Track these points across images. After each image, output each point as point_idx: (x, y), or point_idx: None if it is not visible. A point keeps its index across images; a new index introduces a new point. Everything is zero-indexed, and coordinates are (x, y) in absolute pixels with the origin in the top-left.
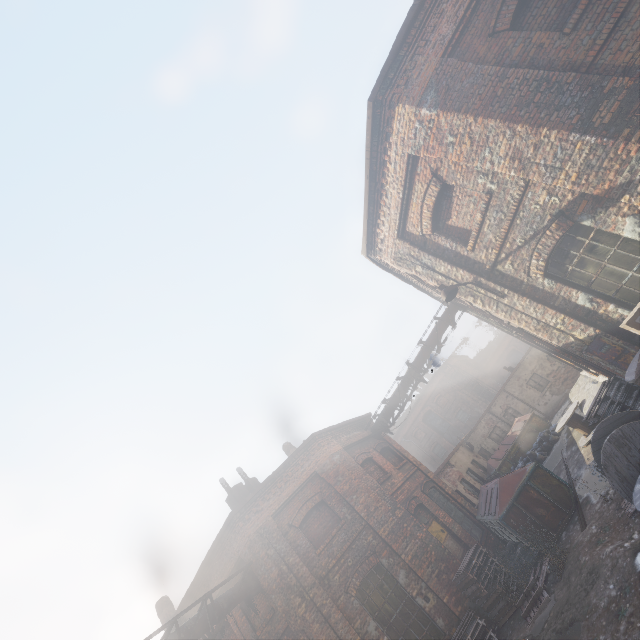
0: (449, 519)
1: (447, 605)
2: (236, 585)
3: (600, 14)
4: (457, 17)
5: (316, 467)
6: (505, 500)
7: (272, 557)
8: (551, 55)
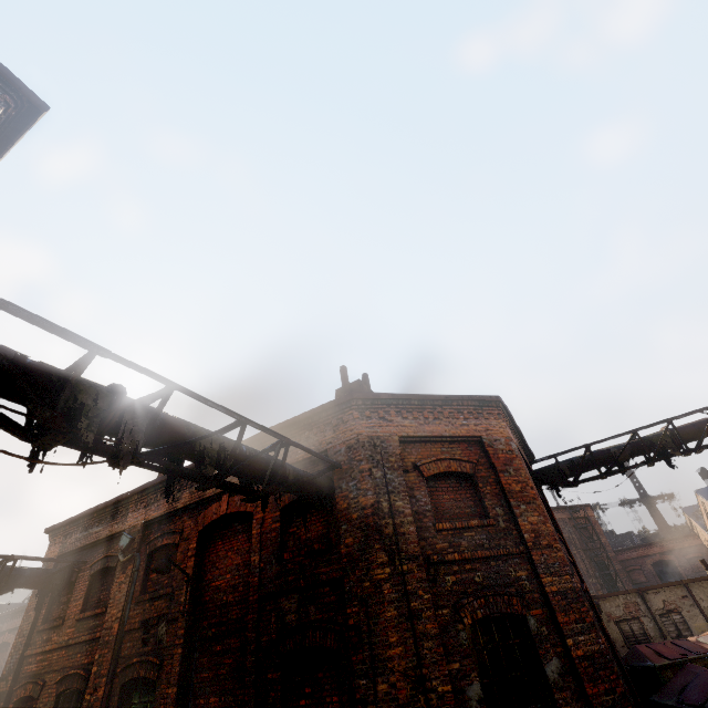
0: None
1: None
2: (308, 473)
3: None
4: None
5: (484, 433)
6: None
7: (375, 479)
8: None
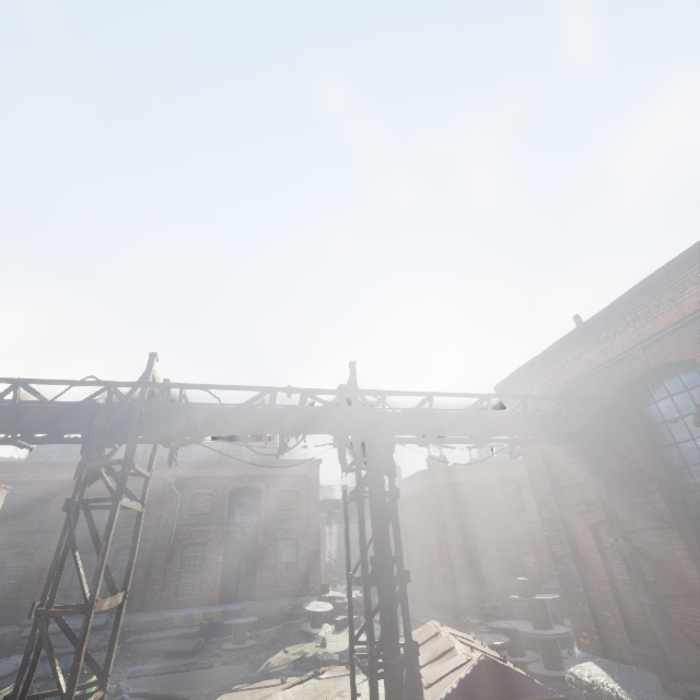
0: (548, 562)
1: (496, 587)
2: (412, 500)
3: (578, 471)
4: (541, 392)
5: (472, 480)
6: (553, 584)
7: (430, 502)
8: (556, 463)
